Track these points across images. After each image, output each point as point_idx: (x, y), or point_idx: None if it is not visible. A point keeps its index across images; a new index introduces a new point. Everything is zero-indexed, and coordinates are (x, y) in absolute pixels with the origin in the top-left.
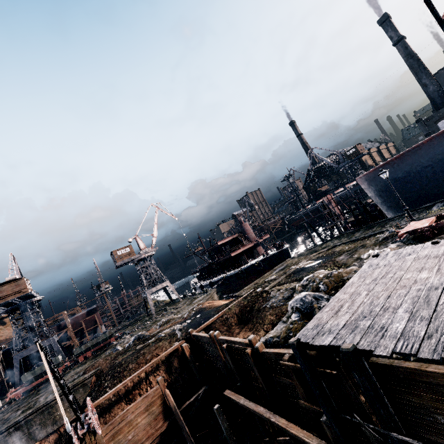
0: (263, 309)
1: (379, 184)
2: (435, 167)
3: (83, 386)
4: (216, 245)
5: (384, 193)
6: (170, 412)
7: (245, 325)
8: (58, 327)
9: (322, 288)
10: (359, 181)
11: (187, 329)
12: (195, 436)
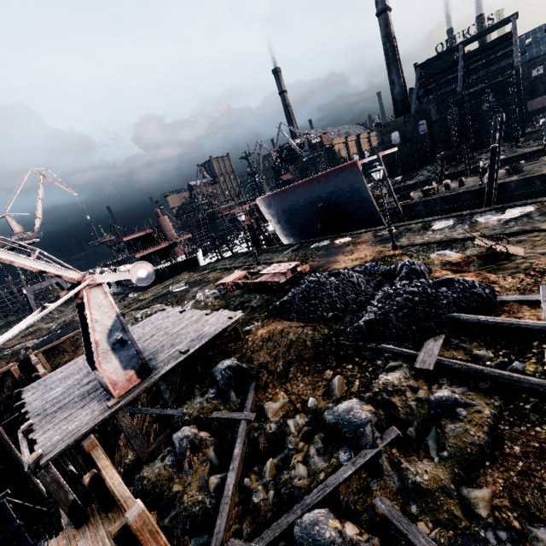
0: None
1: (272, 211)
2: (308, 209)
3: None
4: (122, 241)
5: (277, 220)
6: None
7: None
8: None
9: None
10: (258, 203)
11: (35, 347)
12: None
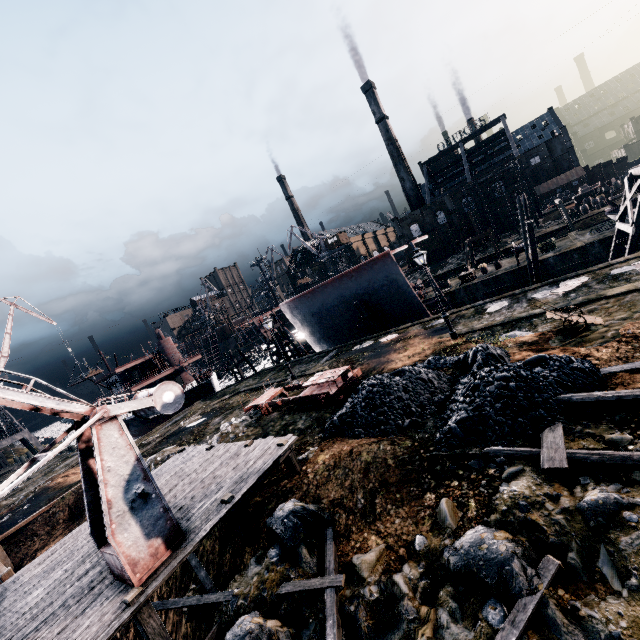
0: None
1: (300, 315)
2: (341, 308)
3: None
4: (114, 373)
5: (306, 325)
6: None
7: (74, 522)
8: None
9: None
10: (283, 308)
11: None
12: None
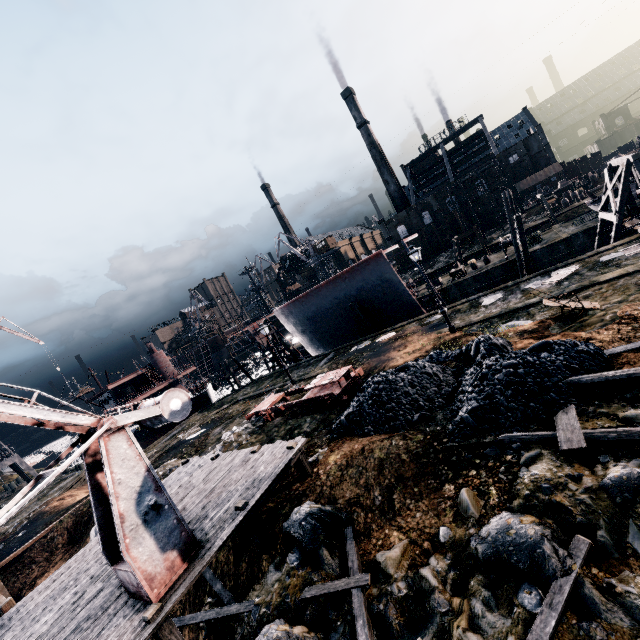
0: None
1: (294, 320)
2: (336, 310)
3: None
4: (106, 390)
5: (302, 330)
6: None
7: (74, 545)
8: None
9: None
10: (277, 314)
11: None
12: None
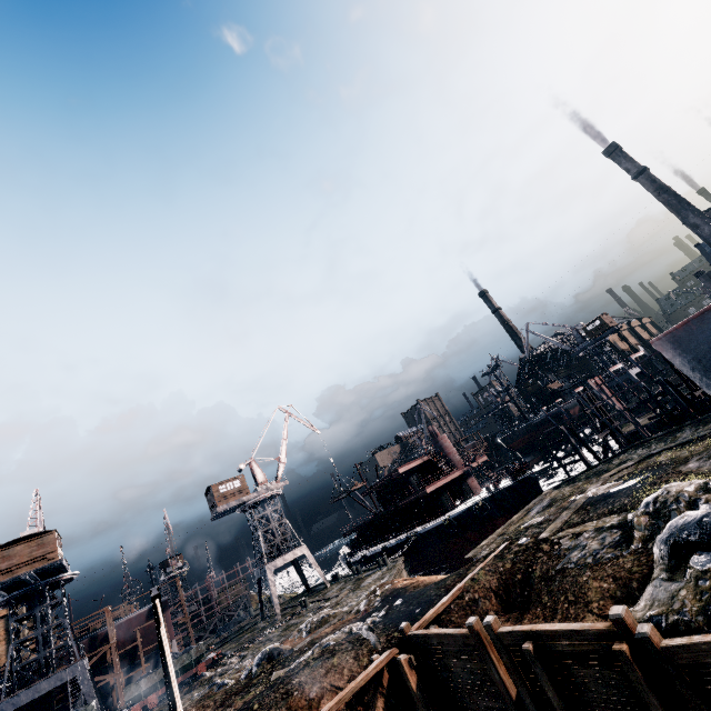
0: (563, 573)
1: (697, 347)
2: None
3: None
4: (393, 475)
5: (710, 363)
6: None
7: (524, 612)
8: (91, 642)
9: None
10: (658, 345)
11: (386, 627)
12: None
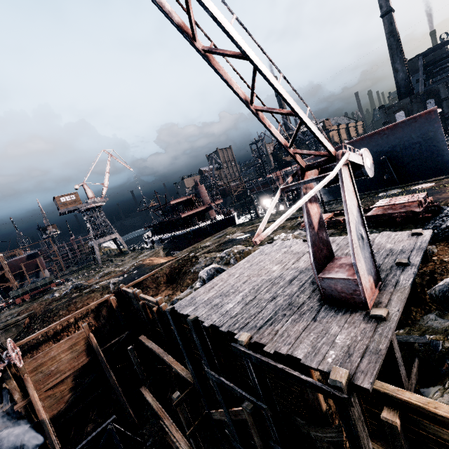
0: (188, 273)
1: None
2: None
3: (16, 326)
4: (168, 204)
5: None
6: (93, 350)
7: (172, 284)
8: None
9: (232, 262)
10: None
11: (121, 283)
12: (115, 367)
